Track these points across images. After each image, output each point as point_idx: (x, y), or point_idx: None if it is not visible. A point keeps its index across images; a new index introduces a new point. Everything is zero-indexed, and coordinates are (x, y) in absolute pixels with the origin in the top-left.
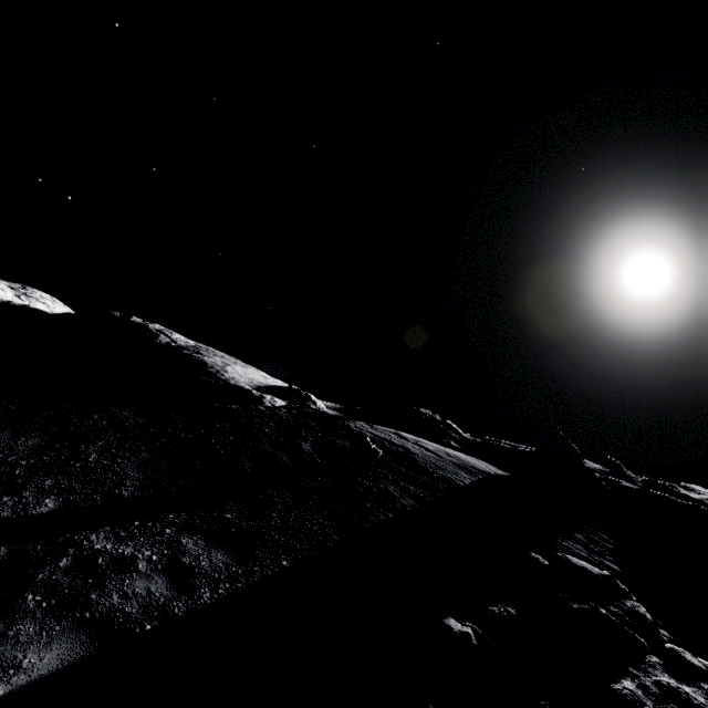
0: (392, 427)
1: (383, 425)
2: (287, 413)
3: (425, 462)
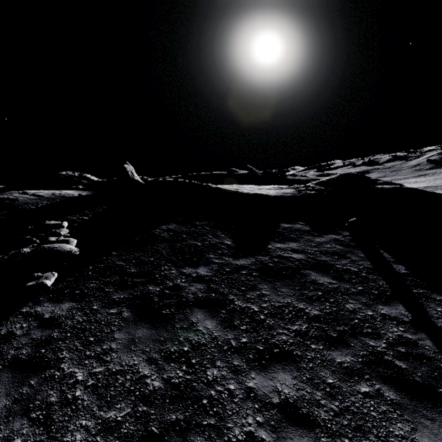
0: (37, 189)
1: (31, 189)
2: None
3: (18, 203)
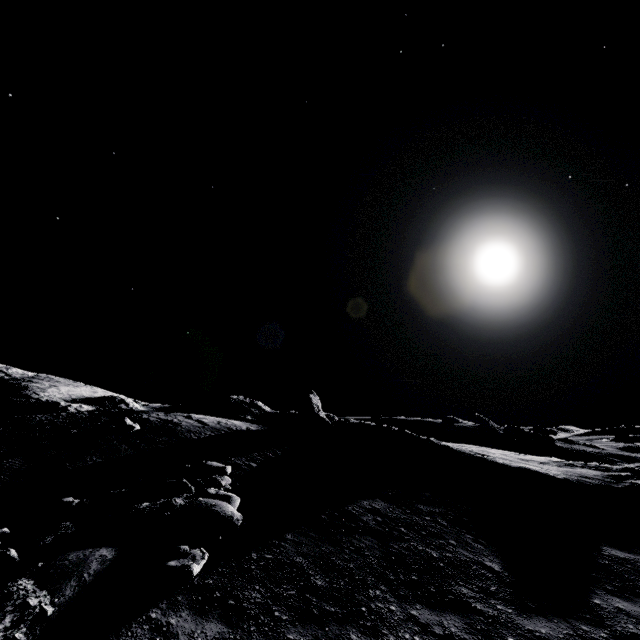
0: (201, 413)
1: (194, 413)
2: (86, 414)
3: (181, 430)
